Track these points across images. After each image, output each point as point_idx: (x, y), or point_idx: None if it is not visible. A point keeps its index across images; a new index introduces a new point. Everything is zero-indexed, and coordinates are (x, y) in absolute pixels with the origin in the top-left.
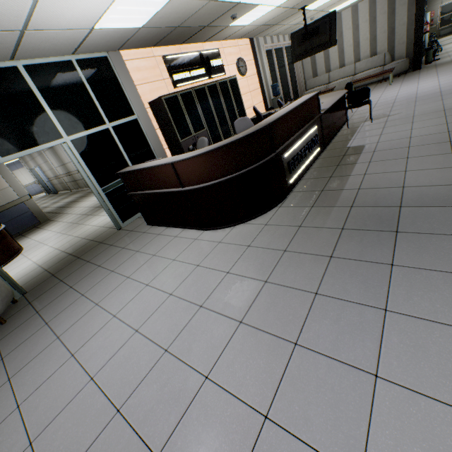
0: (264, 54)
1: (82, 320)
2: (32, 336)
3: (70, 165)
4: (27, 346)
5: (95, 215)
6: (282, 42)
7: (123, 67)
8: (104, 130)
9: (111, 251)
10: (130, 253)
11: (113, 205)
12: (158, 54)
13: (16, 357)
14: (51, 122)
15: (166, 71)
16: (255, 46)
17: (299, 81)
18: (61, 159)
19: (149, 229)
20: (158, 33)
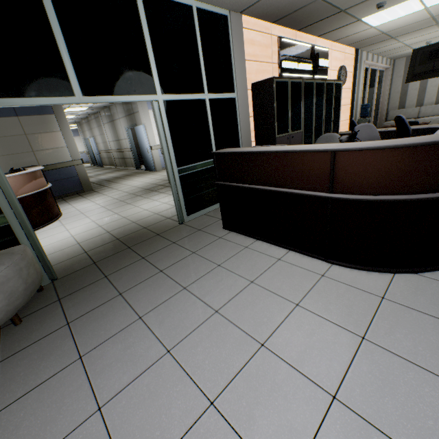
0: (362, 70)
1: (145, 381)
2: (54, 378)
3: (124, 142)
4: (42, 402)
5: (146, 198)
6: (380, 64)
7: (239, 34)
8: (199, 100)
9: (175, 252)
10: (207, 264)
11: (183, 192)
12: (275, 33)
13: (18, 425)
14: (150, 71)
15: (276, 55)
16: (357, 59)
17: (381, 109)
18: (117, 135)
19: (227, 235)
20: (296, 0)
